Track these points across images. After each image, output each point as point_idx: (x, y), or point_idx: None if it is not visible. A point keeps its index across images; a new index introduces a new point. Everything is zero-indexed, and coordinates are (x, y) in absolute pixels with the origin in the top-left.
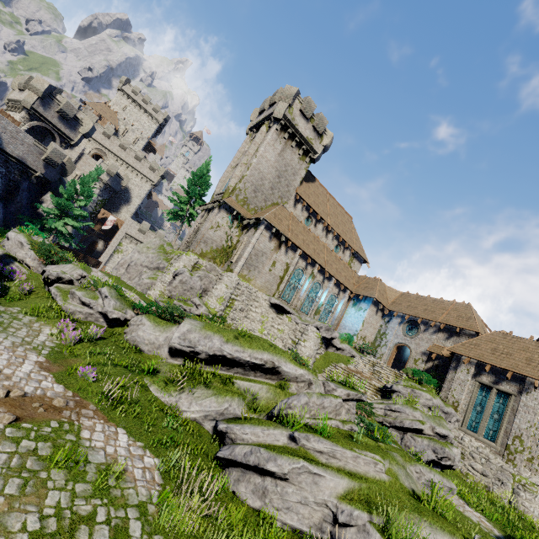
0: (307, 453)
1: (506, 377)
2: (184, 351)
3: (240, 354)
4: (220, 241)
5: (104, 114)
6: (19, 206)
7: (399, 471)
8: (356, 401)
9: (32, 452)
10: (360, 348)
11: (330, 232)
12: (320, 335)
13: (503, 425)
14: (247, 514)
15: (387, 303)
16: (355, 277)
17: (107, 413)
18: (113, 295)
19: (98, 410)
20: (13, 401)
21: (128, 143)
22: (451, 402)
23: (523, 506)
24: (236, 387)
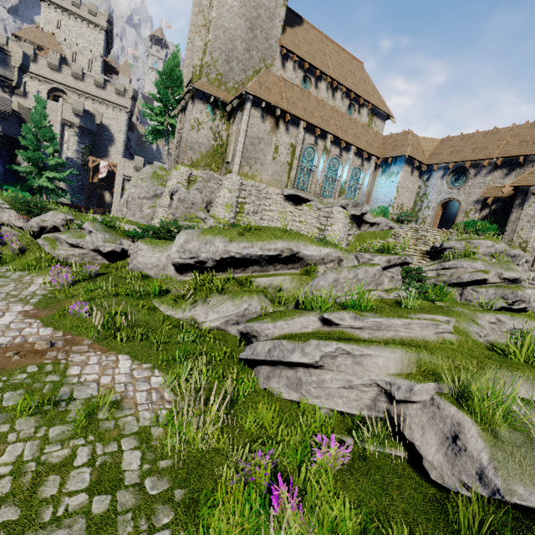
0: (344, 333)
1: None
2: (189, 264)
3: (249, 251)
4: (207, 142)
5: (41, 42)
6: None
7: (469, 326)
8: (400, 266)
9: None
10: (398, 218)
11: (337, 89)
12: (348, 214)
13: None
14: (284, 409)
15: (424, 158)
16: (379, 139)
17: (106, 344)
18: (98, 228)
19: (94, 343)
20: None
21: (80, 68)
22: (518, 245)
23: None
24: (255, 286)
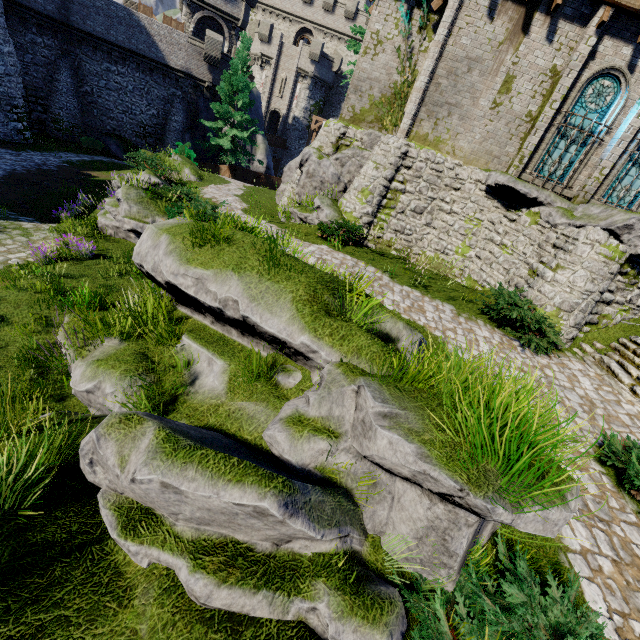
0: None
1: None
2: (146, 275)
3: (177, 281)
4: (386, 77)
5: None
6: (203, 132)
7: None
8: None
9: None
10: None
11: None
12: (620, 252)
13: None
14: None
15: None
16: None
17: None
18: (131, 197)
19: None
20: None
21: None
22: None
23: None
24: (171, 352)
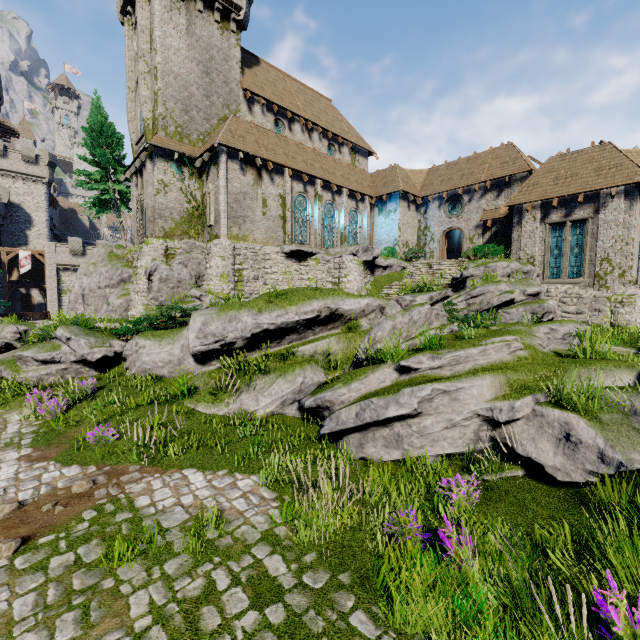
0: (425, 376)
1: (578, 202)
2: (214, 350)
3: (284, 318)
4: (179, 206)
5: None
6: None
7: (533, 340)
8: (441, 301)
9: (74, 567)
10: (407, 257)
11: (313, 130)
12: (360, 261)
13: (586, 256)
14: (391, 471)
15: (417, 191)
16: (368, 177)
17: (158, 464)
18: (77, 333)
19: (143, 467)
20: (6, 522)
21: None
22: (526, 261)
23: (625, 321)
24: (300, 357)
